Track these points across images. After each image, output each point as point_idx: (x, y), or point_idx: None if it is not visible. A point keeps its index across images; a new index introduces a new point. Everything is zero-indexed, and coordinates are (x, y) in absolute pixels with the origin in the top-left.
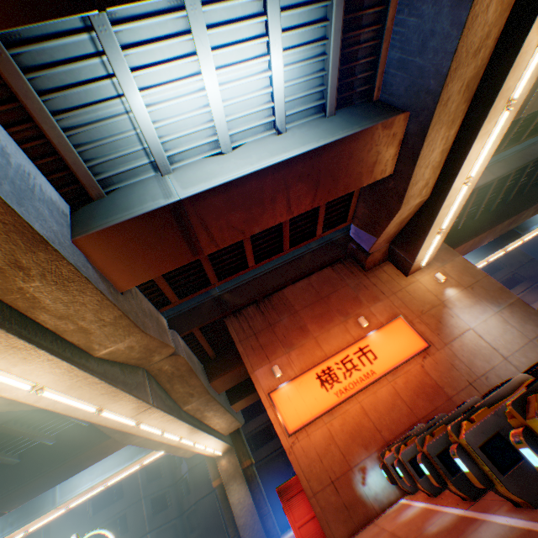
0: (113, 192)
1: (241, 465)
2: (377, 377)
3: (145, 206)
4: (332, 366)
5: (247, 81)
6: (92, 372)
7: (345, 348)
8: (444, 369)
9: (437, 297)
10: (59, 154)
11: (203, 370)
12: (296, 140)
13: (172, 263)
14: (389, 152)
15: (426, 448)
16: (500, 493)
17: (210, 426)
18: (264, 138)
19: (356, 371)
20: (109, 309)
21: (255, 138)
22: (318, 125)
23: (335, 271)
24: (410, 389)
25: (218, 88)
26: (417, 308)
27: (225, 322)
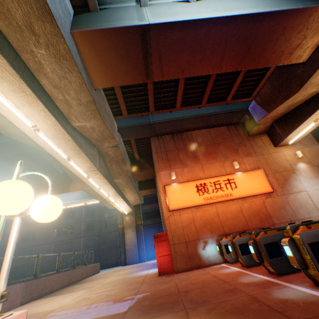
0: (104, 10)
1: (136, 222)
2: (232, 198)
3: (123, 22)
4: (207, 183)
5: None
6: (68, 132)
7: (219, 176)
8: (277, 208)
9: (291, 165)
10: None
11: (130, 165)
12: (247, 4)
13: (131, 79)
14: (313, 40)
15: (258, 238)
16: (309, 275)
17: (125, 197)
18: None
19: (221, 191)
20: (85, 94)
21: None
22: None
23: (228, 130)
24: (250, 211)
25: None
26: (274, 168)
27: (150, 139)
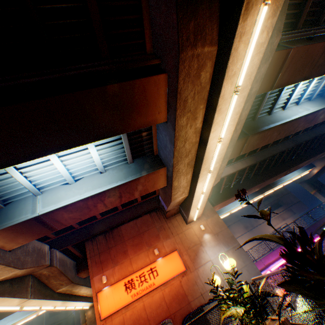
0: (9, 204)
1: None
2: (155, 286)
3: (20, 217)
4: (134, 278)
5: (81, 157)
6: None
7: (144, 267)
8: (191, 284)
9: (199, 238)
10: None
11: (75, 265)
12: (108, 179)
13: (40, 235)
14: (162, 179)
15: None
16: None
17: (79, 295)
18: (94, 174)
19: (146, 282)
20: None
21: (90, 174)
22: (123, 169)
23: (151, 217)
24: (171, 295)
25: (63, 164)
26: (187, 244)
27: (85, 244)
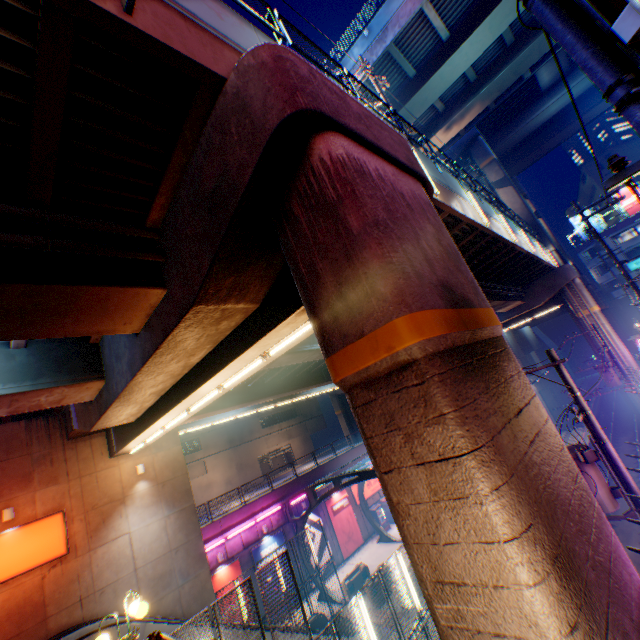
0: None
1: None
2: None
3: None
4: None
5: None
6: None
7: None
8: (68, 581)
9: (126, 489)
10: None
11: None
12: None
13: None
14: (87, 393)
15: None
16: None
17: None
18: None
19: None
20: None
21: None
22: None
23: (30, 430)
24: (8, 608)
25: None
26: (95, 500)
27: None
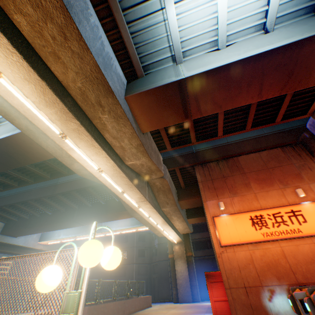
0: (148, 74)
1: (185, 253)
2: (302, 235)
3: (163, 81)
4: (264, 215)
5: None
6: (123, 171)
7: (278, 207)
8: None
9: None
10: (126, 49)
11: (176, 193)
12: (280, 36)
13: (172, 121)
14: None
15: None
16: None
17: (173, 225)
18: (252, 37)
19: (284, 225)
20: (135, 139)
21: (245, 38)
22: (305, 23)
23: (284, 152)
24: None
25: None
26: None
27: (194, 168)
